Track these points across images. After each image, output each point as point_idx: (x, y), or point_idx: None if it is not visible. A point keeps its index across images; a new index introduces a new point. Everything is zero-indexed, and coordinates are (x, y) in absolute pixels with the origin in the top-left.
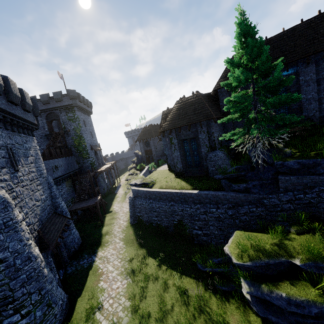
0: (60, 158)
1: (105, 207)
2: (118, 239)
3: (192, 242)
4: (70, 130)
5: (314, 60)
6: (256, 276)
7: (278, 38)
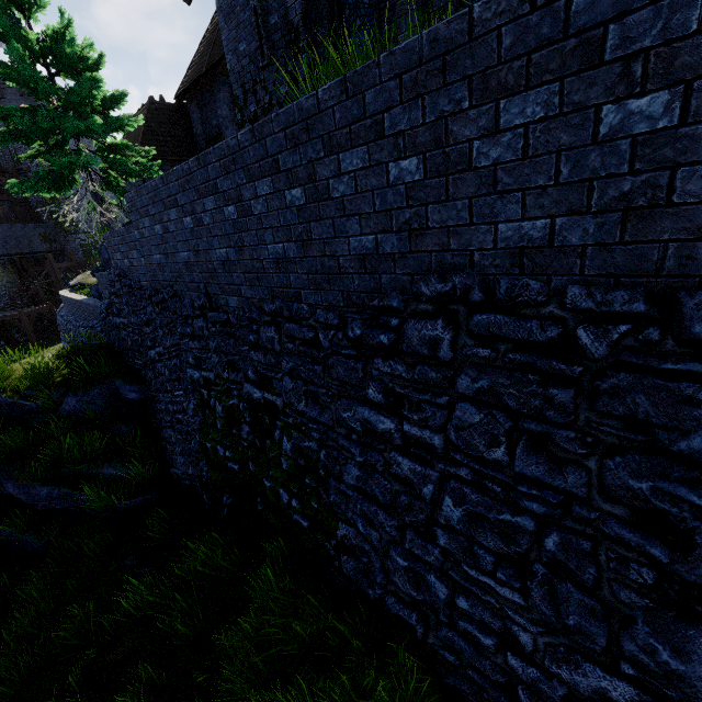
0: None
1: None
2: None
3: None
4: (32, 168)
5: None
6: None
7: None
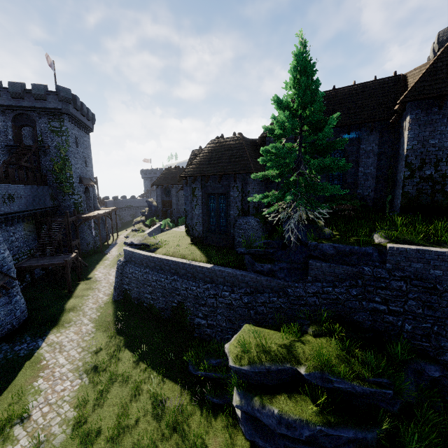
0: (21, 185)
1: (82, 271)
2: (88, 319)
3: (191, 335)
4: (51, 147)
5: (379, 128)
6: (253, 386)
7: (346, 91)
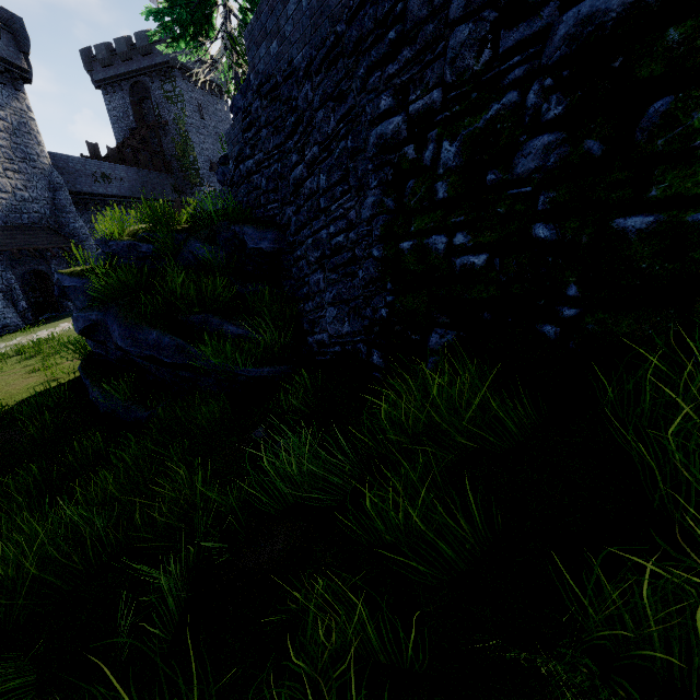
0: (122, 165)
1: None
2: None
3: None
4: (169, 122)
5: None
6: None
7: None
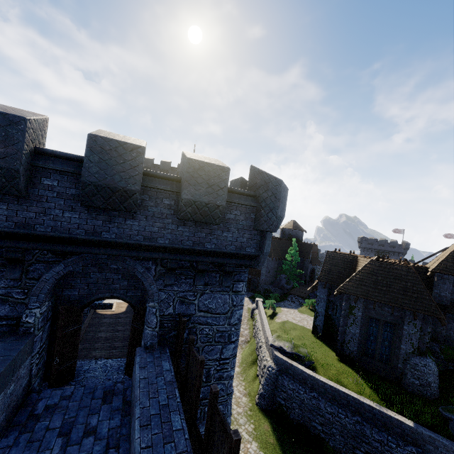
0: None
1: None
2: (246, 432)
3: None
4: None
5: None
6: None
7: None
